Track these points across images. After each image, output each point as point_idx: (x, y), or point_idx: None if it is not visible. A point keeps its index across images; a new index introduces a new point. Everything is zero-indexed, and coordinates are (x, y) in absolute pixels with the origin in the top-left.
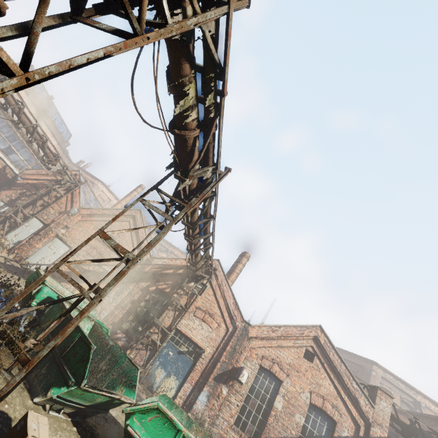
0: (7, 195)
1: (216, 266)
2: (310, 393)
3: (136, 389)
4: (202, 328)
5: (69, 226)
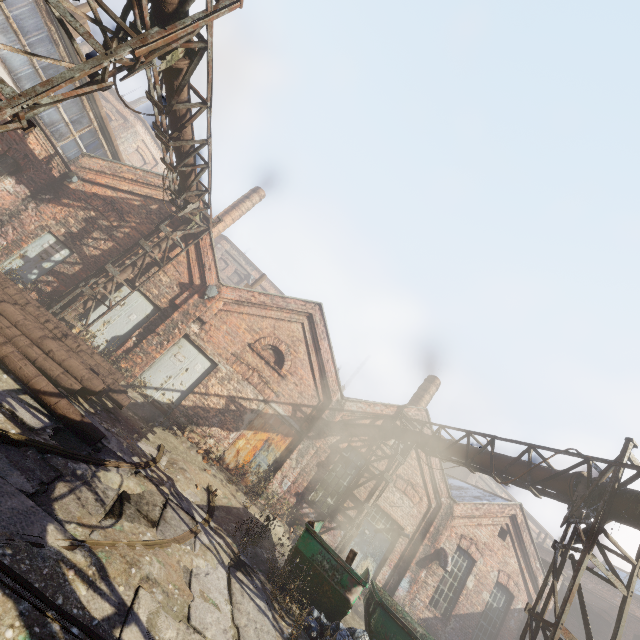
0: (58, 218)
1: (423, 419)
2: (498, 572)
3: None
4: (403, 503)
5: (205, 321)
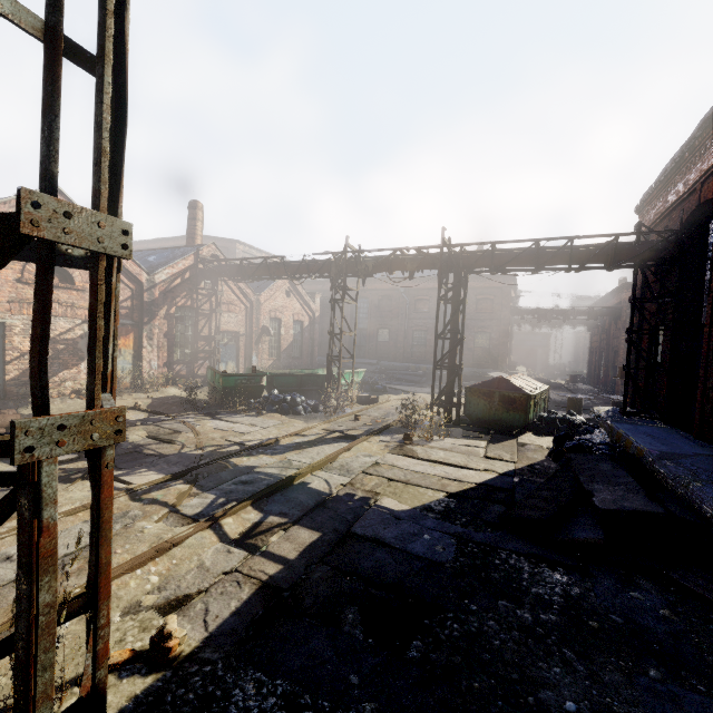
0: None
1: (215, 252)
2: (293, 316)
3: None
4: (232, 318)
5: None
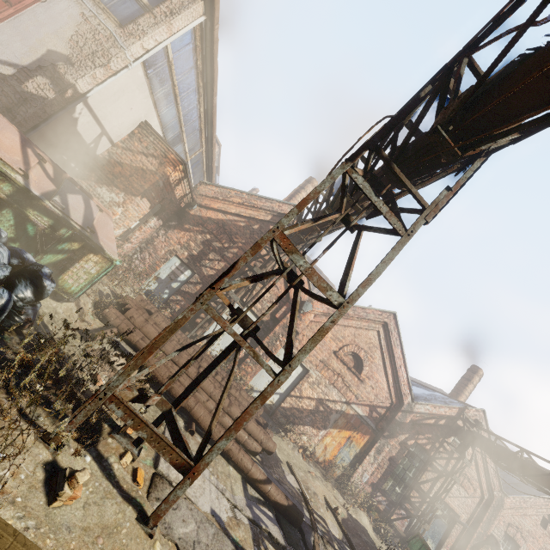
0: (182, 243)
1: (480, 419)
2: None
3: None
4: (460, 494)
5: (299, 332)
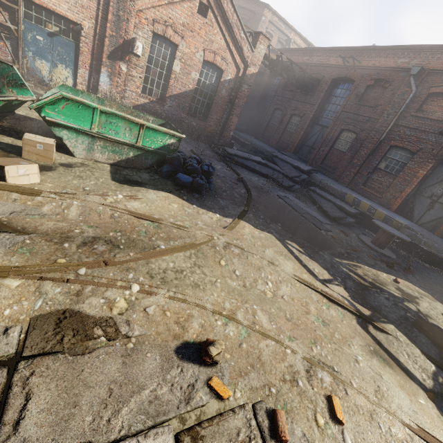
0: None
1: None
2: (204, 52)
3: (27, 87)
4: None
5: None
